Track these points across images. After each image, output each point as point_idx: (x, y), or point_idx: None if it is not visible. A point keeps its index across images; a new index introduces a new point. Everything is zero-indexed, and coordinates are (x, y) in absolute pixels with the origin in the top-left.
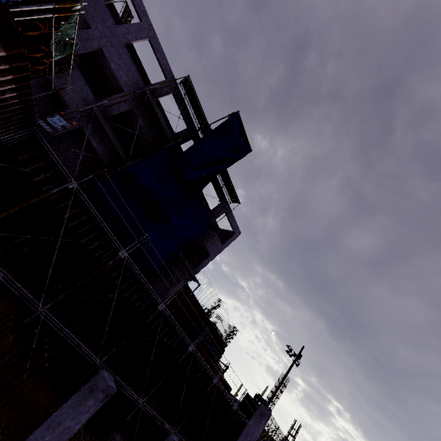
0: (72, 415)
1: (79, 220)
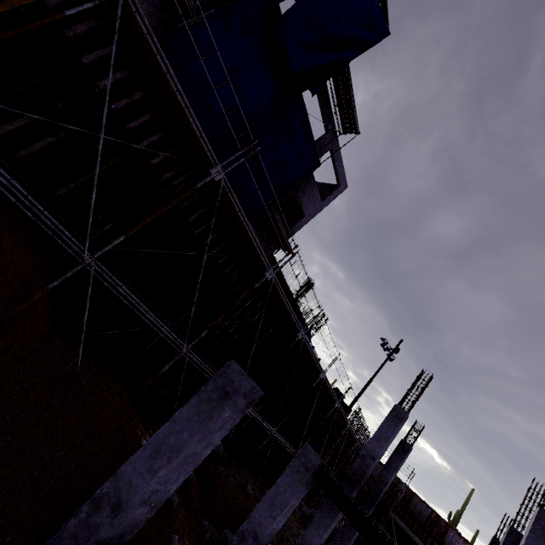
0: (198, 436)
1: (129, 100)
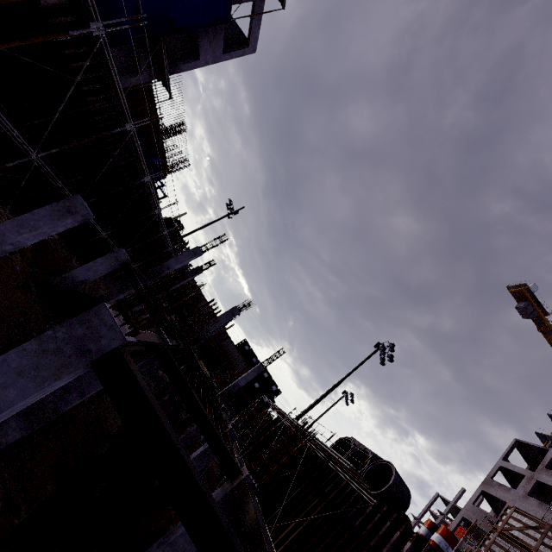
0: (50, 226)
1: None
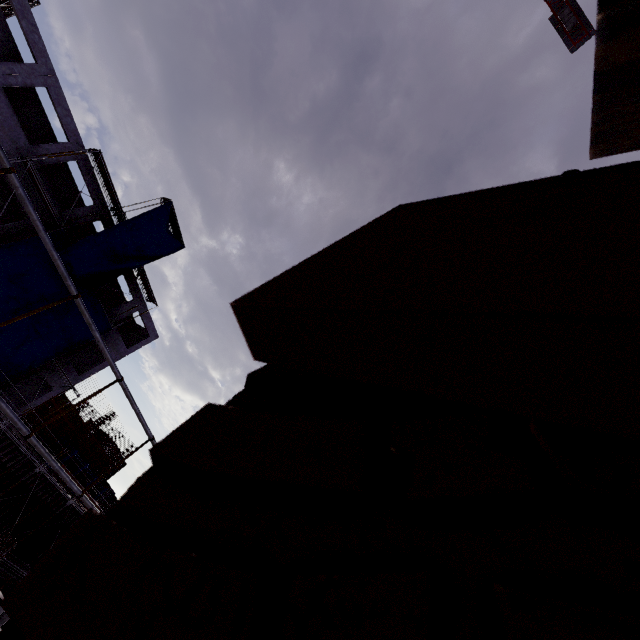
0: None
1: None
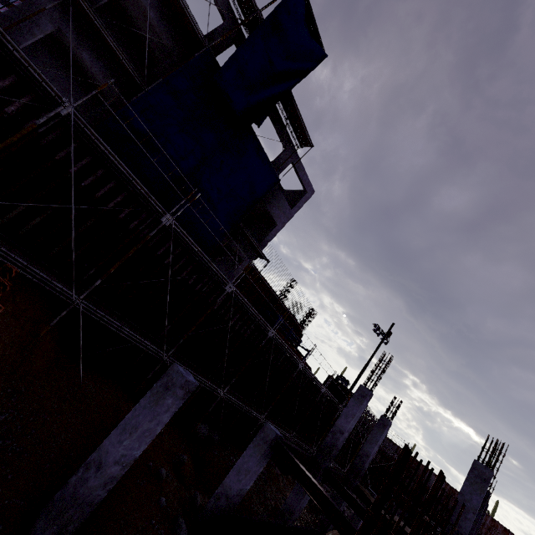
0: (149, 417)
1: (95, 177)
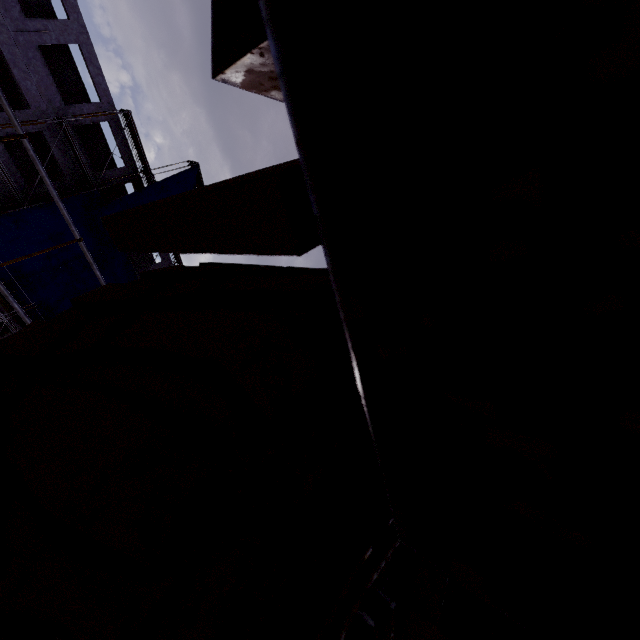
0: None
1: None
